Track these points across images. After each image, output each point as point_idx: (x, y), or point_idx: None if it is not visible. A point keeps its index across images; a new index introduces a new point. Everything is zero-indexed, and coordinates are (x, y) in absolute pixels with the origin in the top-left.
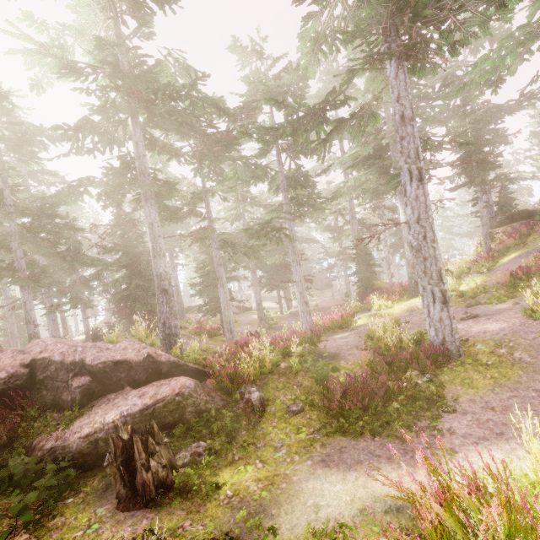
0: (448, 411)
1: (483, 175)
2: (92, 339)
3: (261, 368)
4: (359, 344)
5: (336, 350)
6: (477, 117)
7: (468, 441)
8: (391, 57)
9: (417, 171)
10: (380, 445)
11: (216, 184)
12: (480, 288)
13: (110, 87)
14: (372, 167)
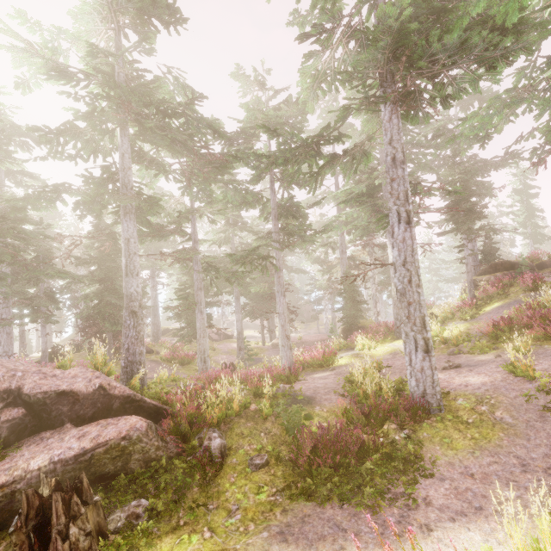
0: (425, 475)
1: (470, 224)
2: (50, 358)
3: (227, 409)
4: (338, 388)
5: (312, 393)
6: (466, 169)
7: (445, 516)
8: (385, 101)
9: (405, 214)
10: (349, 516)
11: (204, 205)
12: (463, 336)
13: (102, 95)
14: (364, 205)
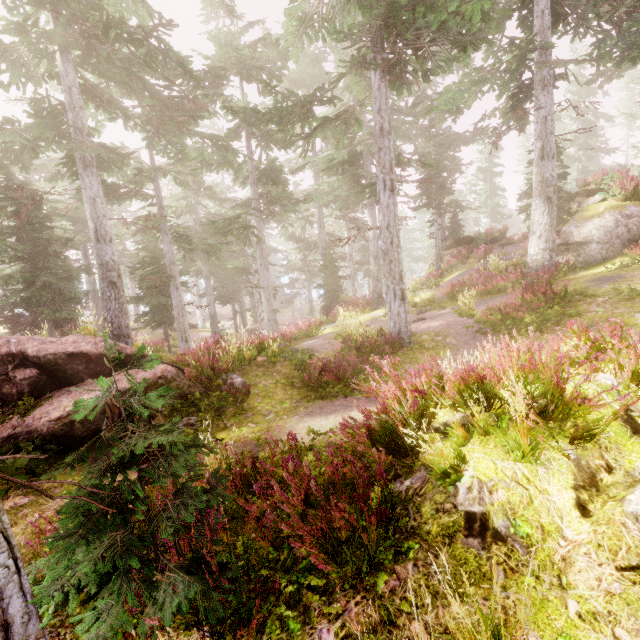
0: None
1: (440, 199)
2: None
3: (239, 360)
4: (330, 343)
5: (309, 347)
6: (440, 142)
7: None
8: (376, 68)
9: (390, 182)
10: (351, 401)
11: (173, 162)
12: (429, 300)
13: None
14: (346, 173)
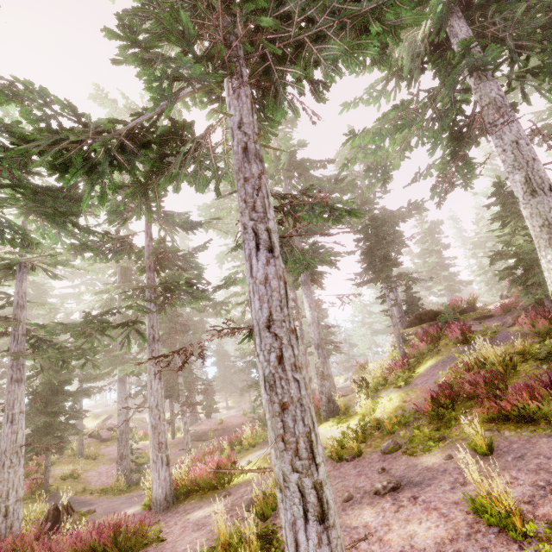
0: None
1: (387, 271)
2: None
3: None
4: None
5: None
6: (375, 215)
7: None
8: (228, 76)
9: (264, 236)
10: None
11: (20, 250)
12: (399, 416)
13: None
14: None
